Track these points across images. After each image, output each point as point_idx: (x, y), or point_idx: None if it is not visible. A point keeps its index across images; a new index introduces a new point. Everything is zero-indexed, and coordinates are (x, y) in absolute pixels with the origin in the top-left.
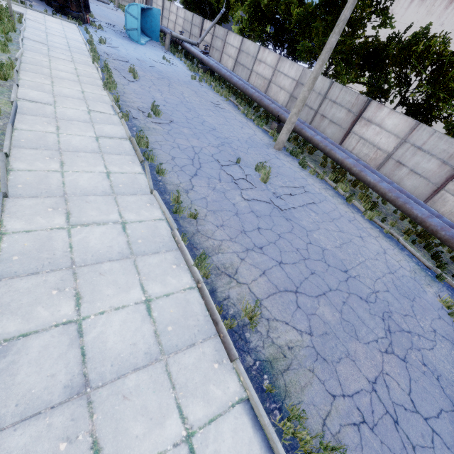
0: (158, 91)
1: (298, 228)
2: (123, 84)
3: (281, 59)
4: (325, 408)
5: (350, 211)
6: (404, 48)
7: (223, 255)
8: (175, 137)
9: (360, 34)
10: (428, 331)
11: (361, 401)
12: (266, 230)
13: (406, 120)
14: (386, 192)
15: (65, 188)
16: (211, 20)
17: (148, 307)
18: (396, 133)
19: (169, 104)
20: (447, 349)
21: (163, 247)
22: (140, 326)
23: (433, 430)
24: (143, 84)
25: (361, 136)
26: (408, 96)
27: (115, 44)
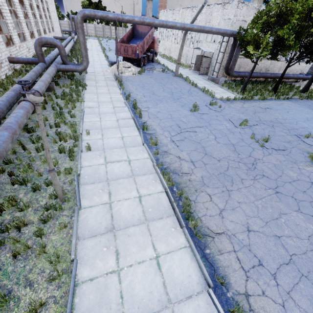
0: None
1: None
2: None
3: None
4: None
5: None
6: None
7: None
8: None
9: None
10: None
11: None
12: None
13: None
14: None
15: None
16: None
17: None
18: None
19: None
20: None
21: None
22: None
23: None
24: None
25: None
26: None
27: None
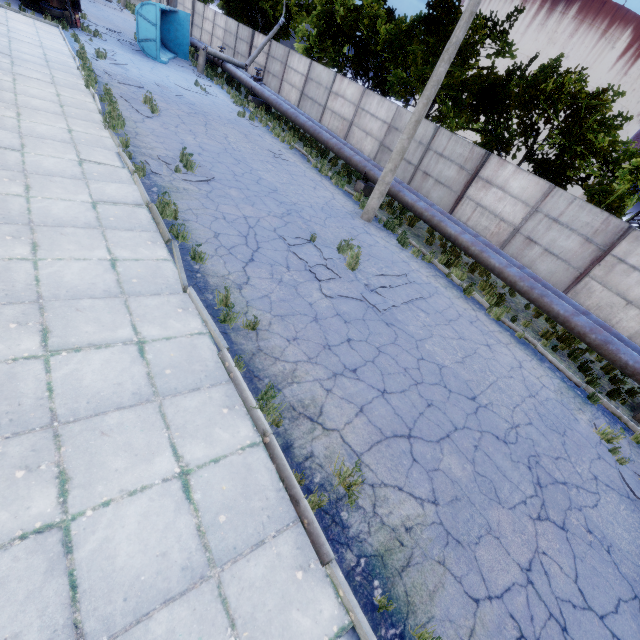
0: (190, 133)
1: (404, 337)
2: (134, 120)
3: (366, 94)
4: (467, 624)
5: (470, 307)
6: (530, 86)
7: (299, 385)
8: (218, 203)
9: (472, 64)
10: (588, 479)
11: (514, 602)
12: (359, 342)
13: (537, 182)
14: (517, 281)
15: (40, 287)
16: (265, 34)
17: (185, 485)
18: (524, 200)
19: (207, 153)
20: (614, 503)
21: (206, 380)
22: (172, 521)
23: (613, 635)
24: (166, 121)
25: (478, 203)
26: (536, 149)
27: (121, 60)
